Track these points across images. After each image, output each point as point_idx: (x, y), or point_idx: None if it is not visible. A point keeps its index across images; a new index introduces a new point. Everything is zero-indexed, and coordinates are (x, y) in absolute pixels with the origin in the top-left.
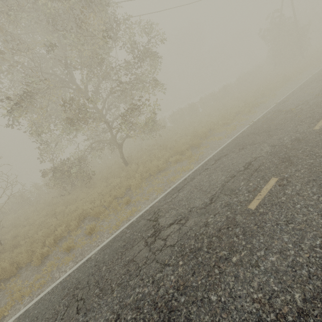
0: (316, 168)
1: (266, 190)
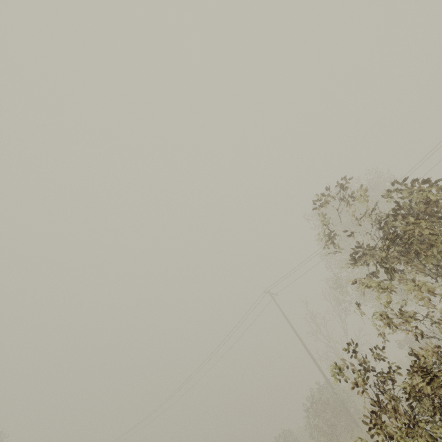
0: None
1: None
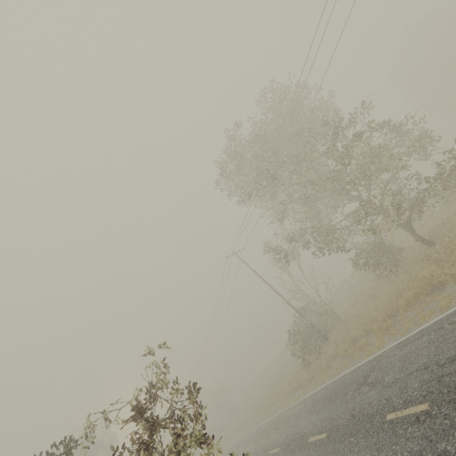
0: (452, 432)
1: (408, 411)
